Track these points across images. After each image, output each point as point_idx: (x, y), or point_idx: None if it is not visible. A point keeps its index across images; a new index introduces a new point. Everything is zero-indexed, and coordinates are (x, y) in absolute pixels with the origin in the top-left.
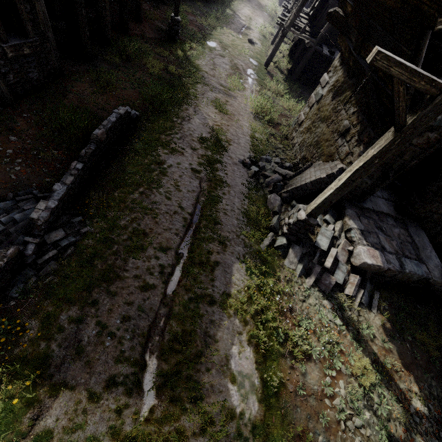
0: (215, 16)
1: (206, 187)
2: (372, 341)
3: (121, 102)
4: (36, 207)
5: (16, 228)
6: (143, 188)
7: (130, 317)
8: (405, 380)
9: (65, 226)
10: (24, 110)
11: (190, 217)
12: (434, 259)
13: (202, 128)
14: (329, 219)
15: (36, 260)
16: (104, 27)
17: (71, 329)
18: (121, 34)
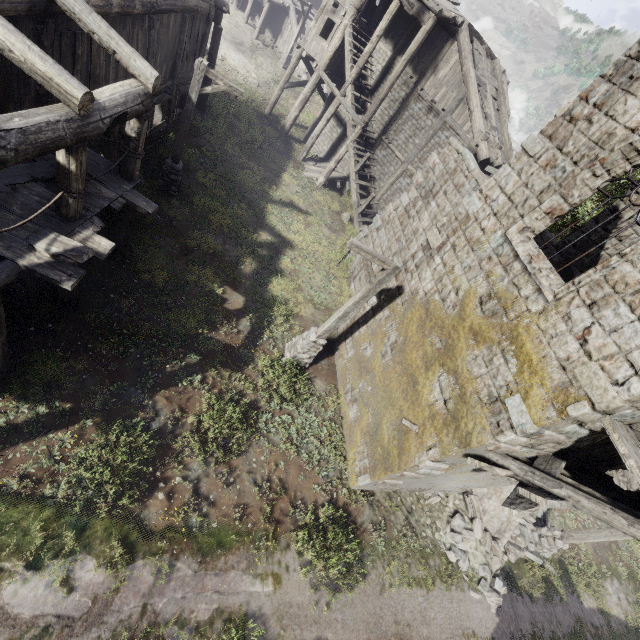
0: None
1: None
2: None
3: None
4: None
5: None
6: None
7: None
8: None
9: None
10: None
11: None
12: None
13: None
14: None
15: None
16: None
17: None
18: None
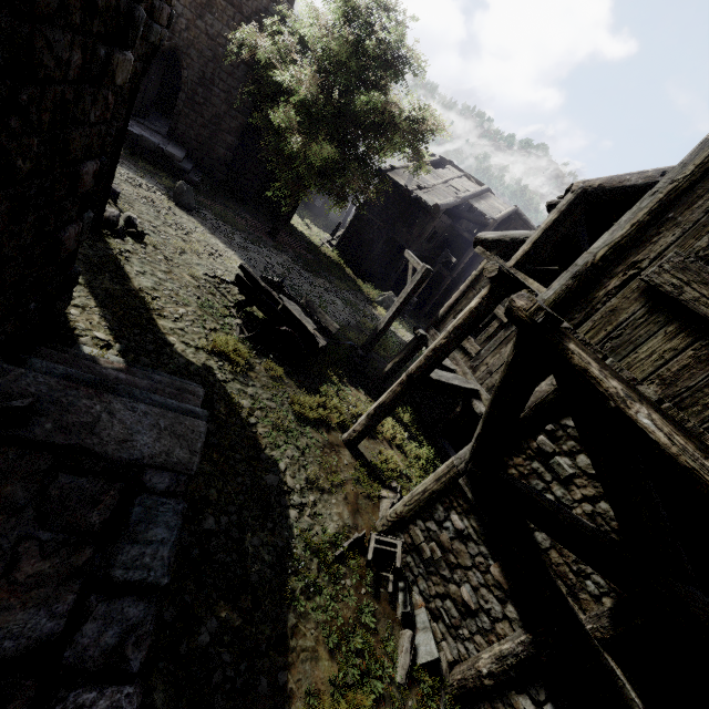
0: None
1: None
2: None
3: None
4: None
5: None
6: None
7: None
8: None
9: None
10: None
11: None
12: (179, 152)
13: None
14: None
15: None
16: None
17: None
18: None
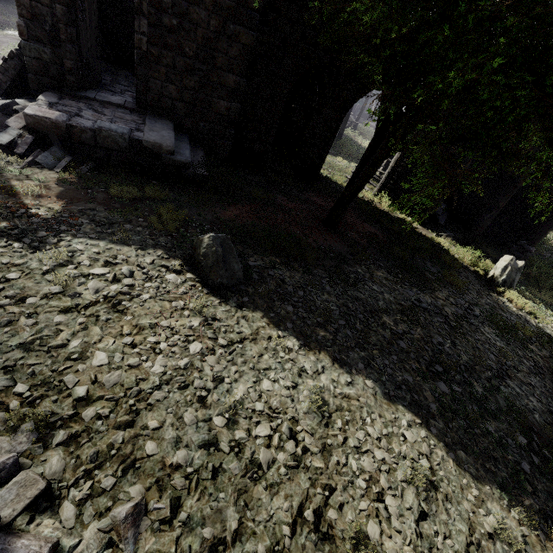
0: None
1: None
2: (20, 181)
3: None
4: None
5: None
6: None
7: None
8: (43, 202)
9: None
10: None
11: None
12: (165, 133)
13: None
14: (19, 101)
15: None
16: None
17: None
18: None
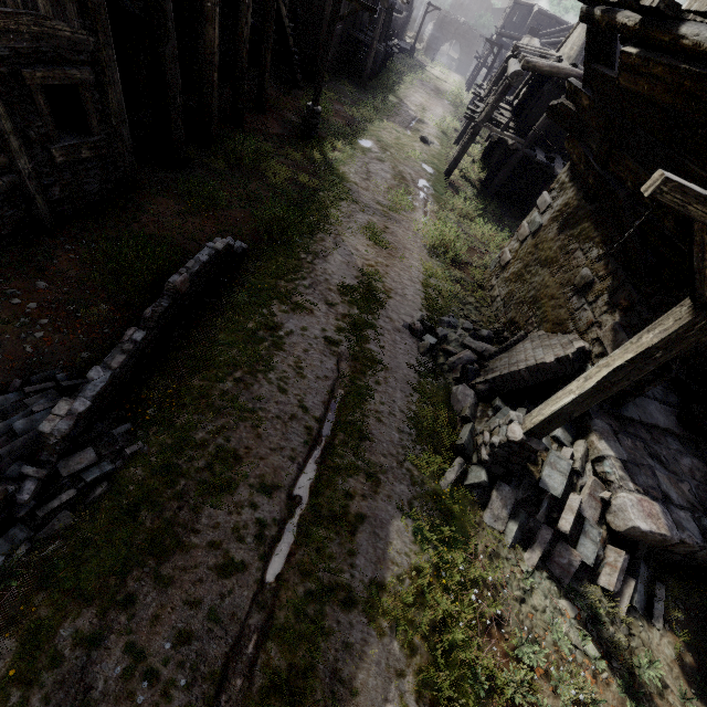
0: (373, 105)
1: (347, 370)
2: (662, 696)
3: (221, 228)
4: (51, 411)
5: (12, 446)
6: (242, 371)
7: (191, 634)
8: None
9: (99, 441)
10: (69, 238)
11: (317, 425)
12: None
13: (346, 269)
14: (561, 436)
15: (35, 510)
16: (208, 120)
17: (75, 661)
18: (233, 129)
